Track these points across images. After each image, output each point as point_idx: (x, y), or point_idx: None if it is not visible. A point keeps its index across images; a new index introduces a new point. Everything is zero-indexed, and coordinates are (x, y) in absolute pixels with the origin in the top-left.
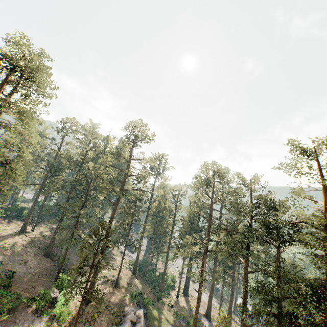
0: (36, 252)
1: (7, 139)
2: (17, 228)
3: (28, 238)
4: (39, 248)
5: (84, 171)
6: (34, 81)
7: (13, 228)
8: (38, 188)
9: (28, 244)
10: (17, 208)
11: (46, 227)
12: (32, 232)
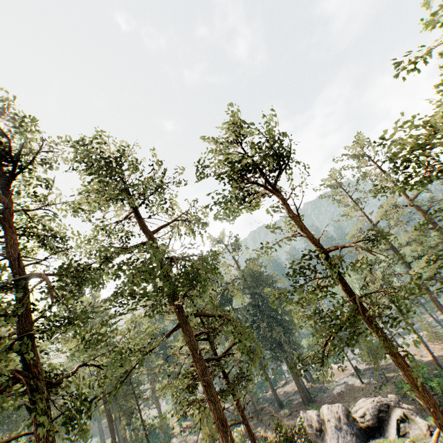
0: None
1: None
2: None
3: None
4: None
5: None
6: None
7: None
8: None
9: None
10: None
11: None
12: None
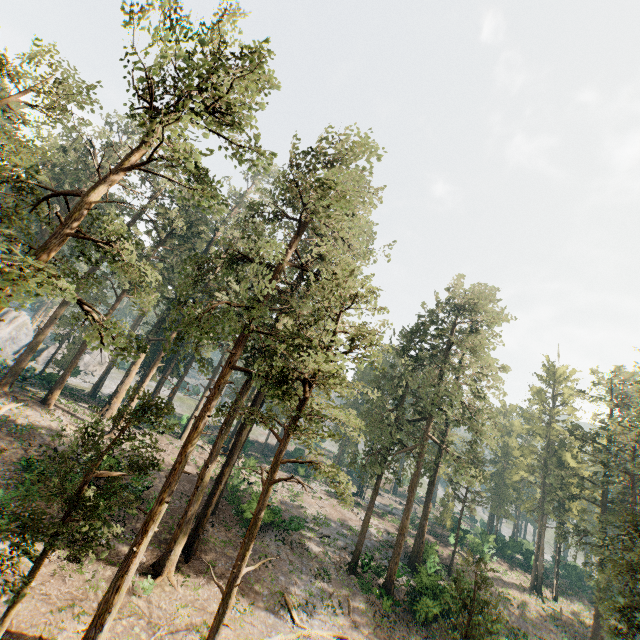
0: (566, 639)
1: (472, 401)
2: (524, 580)
3: (548, 607)
4: (572, 635)
5: (623, 463)
6: (476, 311)
7: (517, 577)
8: (539, 501)
9: (549, 616)
10: (518, 547)
11: (586, 608)
12: (555, 602)
